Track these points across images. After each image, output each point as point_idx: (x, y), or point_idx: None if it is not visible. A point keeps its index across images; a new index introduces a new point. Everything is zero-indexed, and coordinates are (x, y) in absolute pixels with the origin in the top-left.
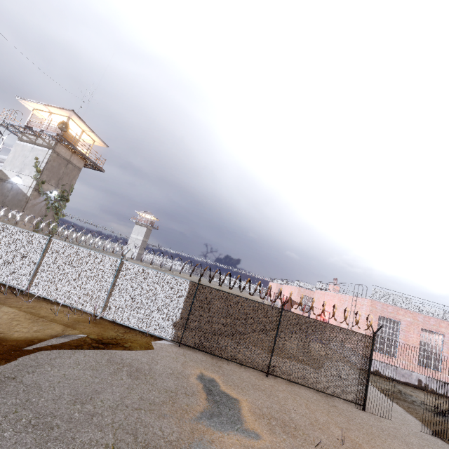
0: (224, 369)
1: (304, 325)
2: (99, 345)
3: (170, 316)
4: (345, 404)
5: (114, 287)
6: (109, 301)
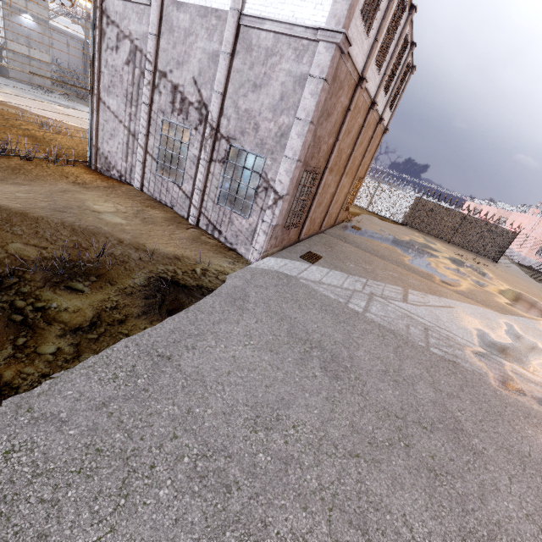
0: (427, 237)
1: (477, 223)
2: (378, 219)
3: (402, 213)
4: (486, 259)
5: (374, 196)
6: (371, 203)
